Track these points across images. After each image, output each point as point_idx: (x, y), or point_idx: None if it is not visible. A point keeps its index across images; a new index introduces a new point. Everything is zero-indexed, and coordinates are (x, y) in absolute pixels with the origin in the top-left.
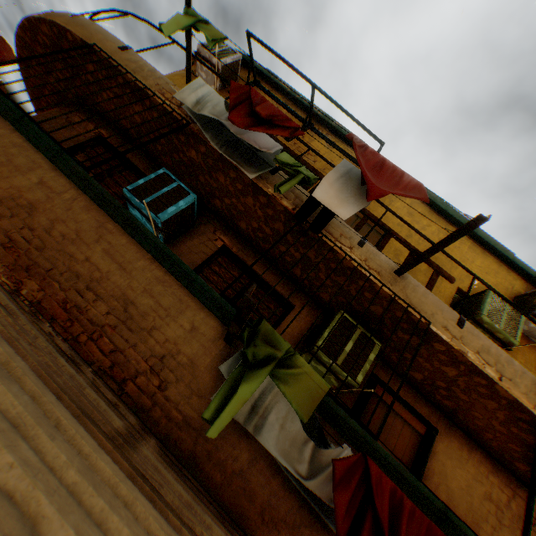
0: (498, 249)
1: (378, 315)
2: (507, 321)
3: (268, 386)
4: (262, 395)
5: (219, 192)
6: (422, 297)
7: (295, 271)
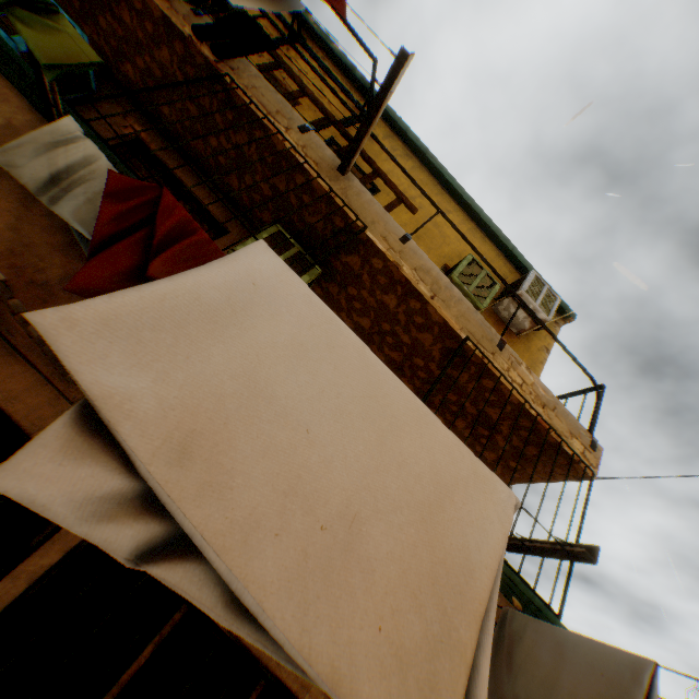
0: (500, 237)
1: (320, 232)
2: (479, 287)
3: (84, 162)
4: (73, 170)
5: (128, 48)
6: (366, 204)
7: (232, 183)
